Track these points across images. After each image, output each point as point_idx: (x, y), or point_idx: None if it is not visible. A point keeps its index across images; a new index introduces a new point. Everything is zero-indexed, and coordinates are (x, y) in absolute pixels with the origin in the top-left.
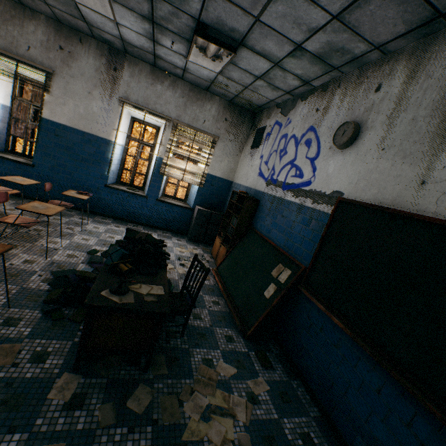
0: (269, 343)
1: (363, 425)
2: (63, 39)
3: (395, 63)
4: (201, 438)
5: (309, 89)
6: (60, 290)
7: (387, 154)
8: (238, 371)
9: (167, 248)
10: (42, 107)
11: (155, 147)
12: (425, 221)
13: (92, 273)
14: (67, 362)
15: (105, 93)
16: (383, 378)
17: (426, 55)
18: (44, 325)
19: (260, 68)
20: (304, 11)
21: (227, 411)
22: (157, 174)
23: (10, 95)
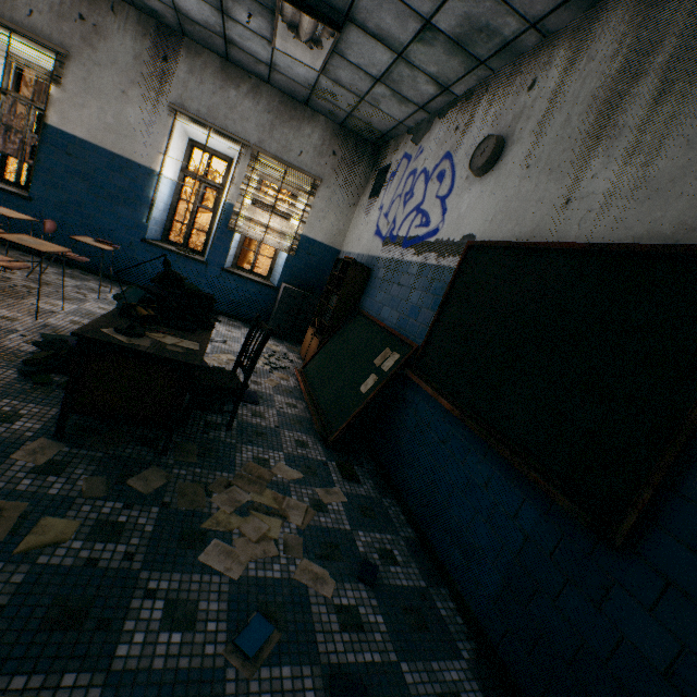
0: (361, 457)
1: (464, 534)
2: (86, 4)
3: (555, 48)
4: (229, 530)
5: (451, 101)
6: (51, 352)
7: (532, 172)
8: (305, 477)
9: (231, 338)
10: (48, 108)
11: (224, 190)
12: (563, 251)
13: None
14: (47, 428)
15: (148, 95)
16: (493, 466)
17: (591, 31)
18: (19, 386)
19: (379, 63)
20: None
21: (276, 511)
22: (224, 229)
23: None
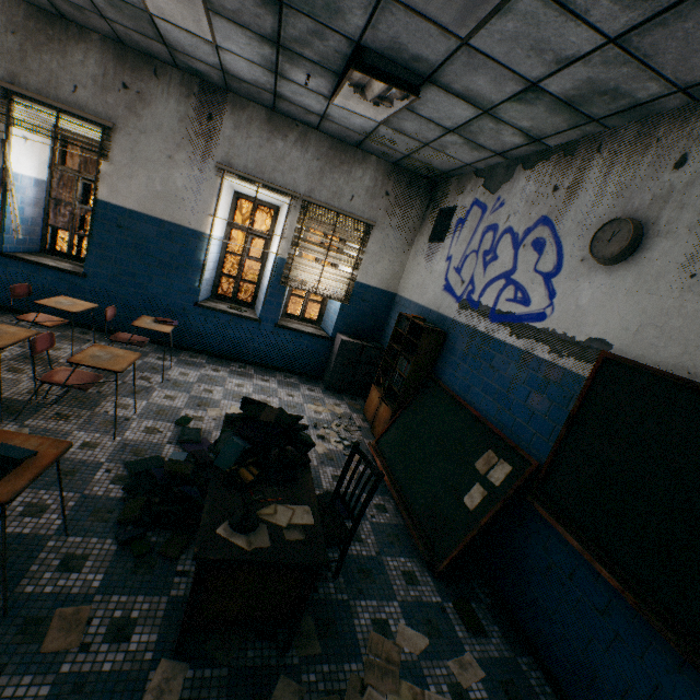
0: (473, 583)
1: None
2: (128, 71)
3: None
4: None
5: (539, 150)
6: (142, 499)
7: None
8: (431, 643)
9: (295, 406)
10: (98, 183)
11: (271, 239)
12: None
13: (187, 465)
14: (163, 637)
15: (195, 157)
16: (699, 690)
17: None
18: (122, 566)
19: (457, 117)
20: (555, 30)
21: None
22: (275, 284)
23: (46, 162)
